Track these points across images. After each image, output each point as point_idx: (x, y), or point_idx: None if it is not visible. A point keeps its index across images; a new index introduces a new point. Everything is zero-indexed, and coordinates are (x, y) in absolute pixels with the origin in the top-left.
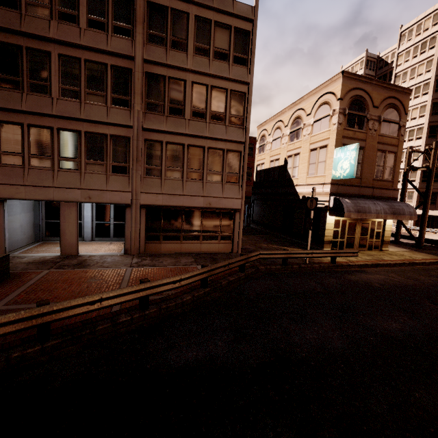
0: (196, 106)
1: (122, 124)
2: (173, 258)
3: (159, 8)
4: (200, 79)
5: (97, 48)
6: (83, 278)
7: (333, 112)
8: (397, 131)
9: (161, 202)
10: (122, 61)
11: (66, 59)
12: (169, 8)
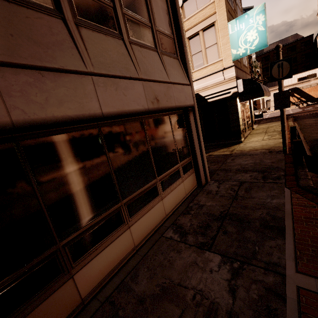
0: None
1: None
2: (164, 303)
3: None
4: None
5: None
6: None
7: None
8: None
9: None
10: None
11: None
12: None
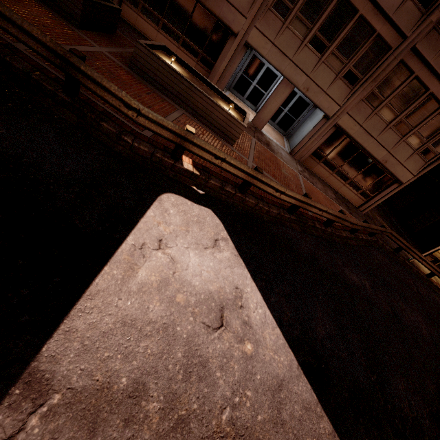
0: None
1: (400, 29)
2: (321, 184)
3: None
4: None
5: None
6: (279, 165)
7: None
8: None
9: (353, 132)
10: None
11: None
12: None
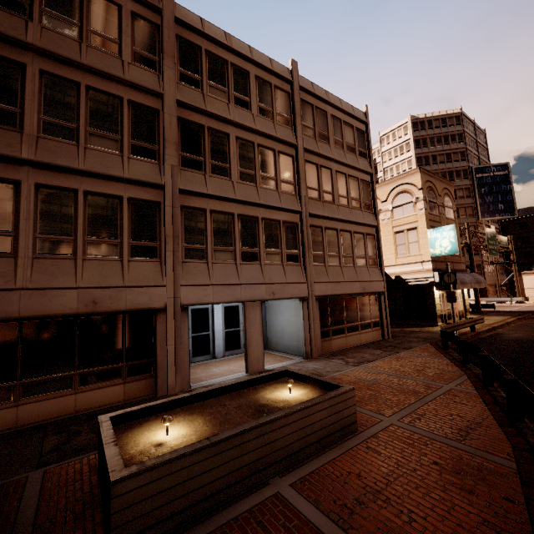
0: (341, 192)
1: (293, 210)
2: (359, 352)
3: (307, 105)
4: (340, 168)
5: (269, 135)
6: (356, 382)
7: (417, 199)
8: (453, 215)
9: (330, 291)
10: (285, 148)
11: (242, 142)
12: (314, 106)
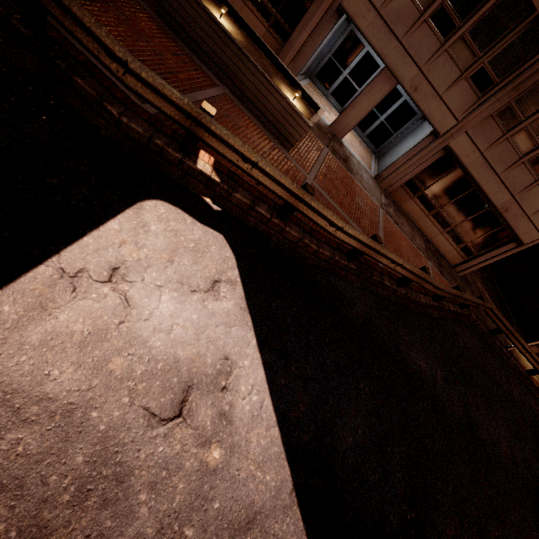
0: None
1: None
2: (410, 226)
3: None
4: None
5: None
6: (353, 191)
7: None
8: None
9: (469, 162)
10: None
11: None
12: None
